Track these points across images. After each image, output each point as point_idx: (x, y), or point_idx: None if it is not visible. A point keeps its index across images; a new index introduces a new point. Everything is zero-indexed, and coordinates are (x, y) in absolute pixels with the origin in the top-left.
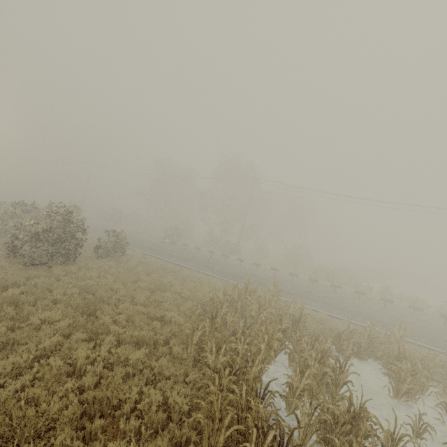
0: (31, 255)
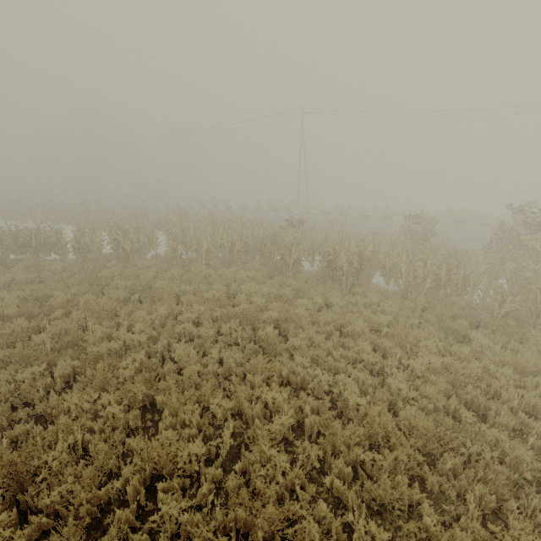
0: None
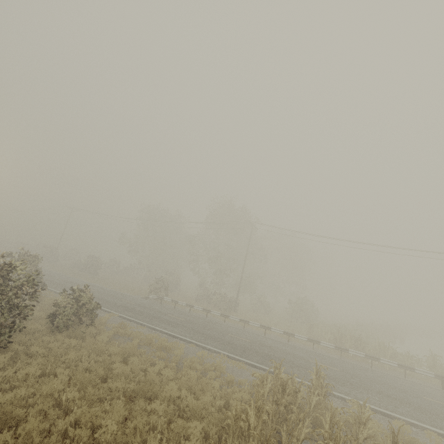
0: None
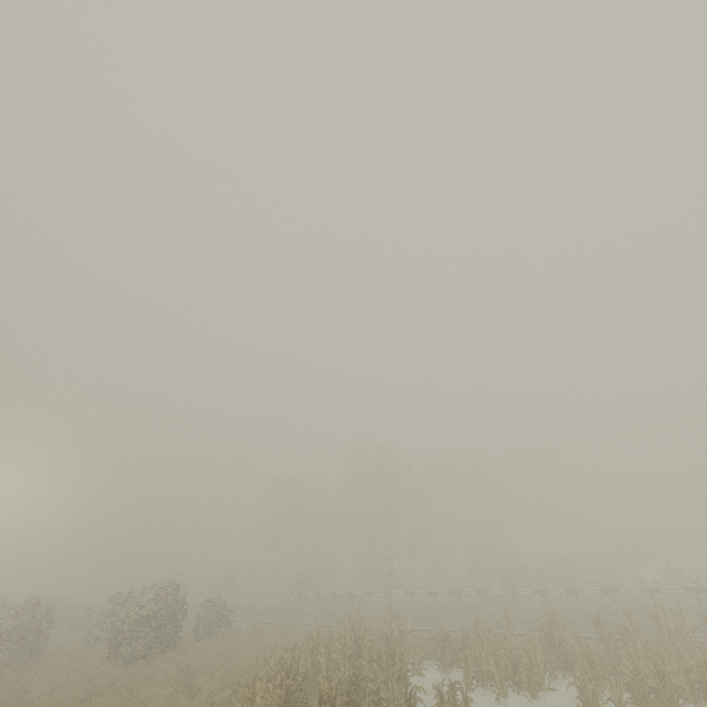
0: (130, 653)
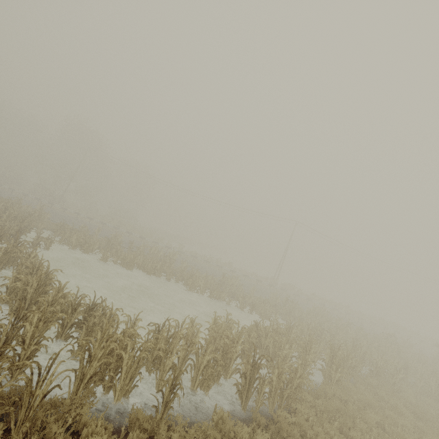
0: None
